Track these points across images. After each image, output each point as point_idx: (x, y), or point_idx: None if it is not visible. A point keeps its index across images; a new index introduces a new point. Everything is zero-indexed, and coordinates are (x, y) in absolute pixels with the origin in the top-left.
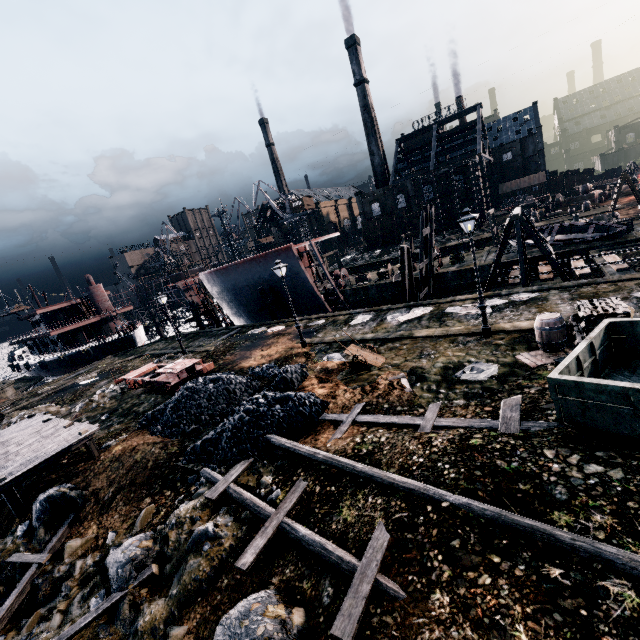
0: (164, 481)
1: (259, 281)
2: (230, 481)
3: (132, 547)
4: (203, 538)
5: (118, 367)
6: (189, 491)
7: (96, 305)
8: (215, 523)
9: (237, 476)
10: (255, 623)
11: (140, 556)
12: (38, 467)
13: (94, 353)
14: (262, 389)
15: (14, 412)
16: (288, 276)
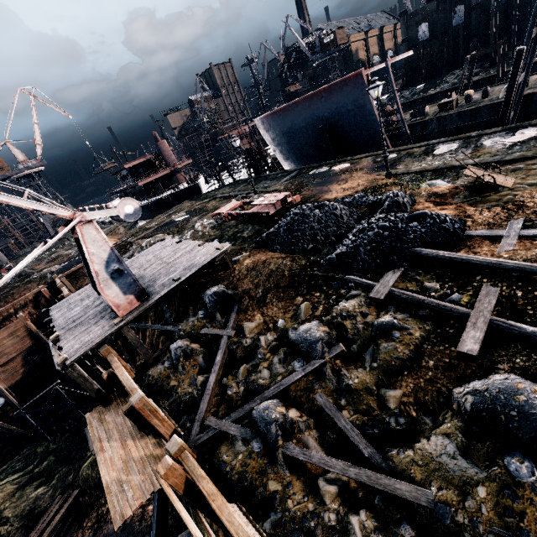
0: (308, 285)
1: (317, 120)
2: (390, 285)
3: (313, 330)
4: (390, 328)
5: (200, 207)
6: (339, 293)
7: (164, 159)
8: (394, 317)
9: (394, 282)
10: (535, 399)
11: (325, 337)
12: (198, 272)
13: (172, 199)
14: (366, 214)
15: (138, 240)
16: (351, 111)
